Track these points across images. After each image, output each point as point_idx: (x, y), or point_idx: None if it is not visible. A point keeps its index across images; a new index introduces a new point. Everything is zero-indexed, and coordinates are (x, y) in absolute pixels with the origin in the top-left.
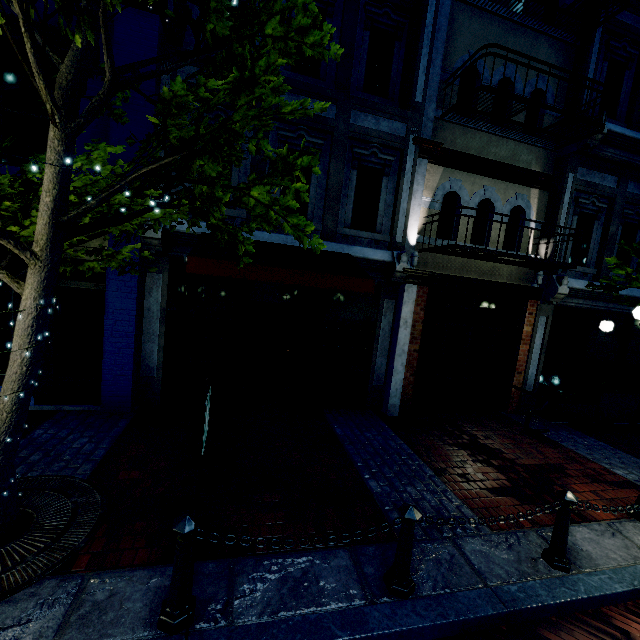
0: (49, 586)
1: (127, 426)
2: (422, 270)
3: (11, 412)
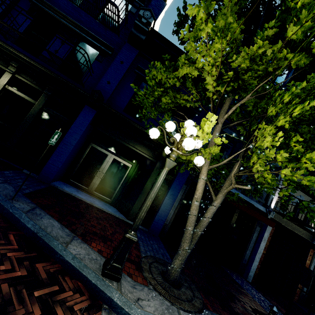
0: (209, 313)
1: (162, 244)
2: (277, 221)
3: (198, 237)
